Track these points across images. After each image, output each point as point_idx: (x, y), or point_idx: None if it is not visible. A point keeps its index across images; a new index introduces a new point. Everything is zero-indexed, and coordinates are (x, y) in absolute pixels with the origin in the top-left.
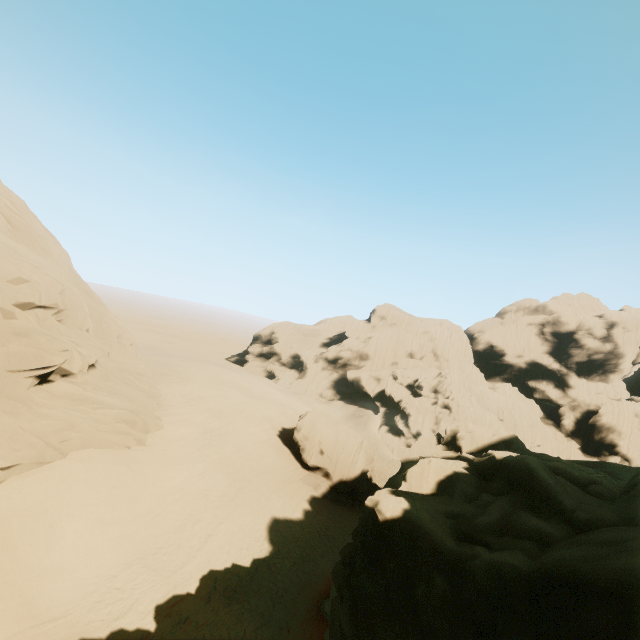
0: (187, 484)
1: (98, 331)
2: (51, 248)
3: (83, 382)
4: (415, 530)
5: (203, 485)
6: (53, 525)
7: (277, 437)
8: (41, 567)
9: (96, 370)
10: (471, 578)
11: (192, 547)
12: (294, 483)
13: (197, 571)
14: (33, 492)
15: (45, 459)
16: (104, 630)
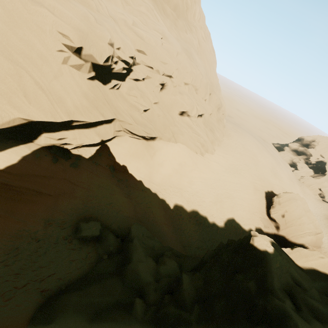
0: (209, 179)
1: (211, 102)
2: (210, 58)
3: (194, 121)
4: (262, 261)
5: (214, 184)
6: (164, 161)
7: (264, 192)
8: (157, 169)
9: (201, 118)
10: (267, 301)
11: (196, 199)
12: (255, 216)
13: (193, 207)
14: (164, 148)
15: (171, 140)
16: (161, 196)
